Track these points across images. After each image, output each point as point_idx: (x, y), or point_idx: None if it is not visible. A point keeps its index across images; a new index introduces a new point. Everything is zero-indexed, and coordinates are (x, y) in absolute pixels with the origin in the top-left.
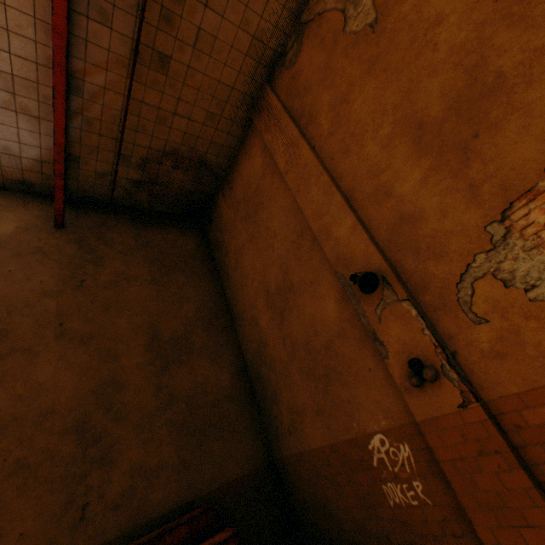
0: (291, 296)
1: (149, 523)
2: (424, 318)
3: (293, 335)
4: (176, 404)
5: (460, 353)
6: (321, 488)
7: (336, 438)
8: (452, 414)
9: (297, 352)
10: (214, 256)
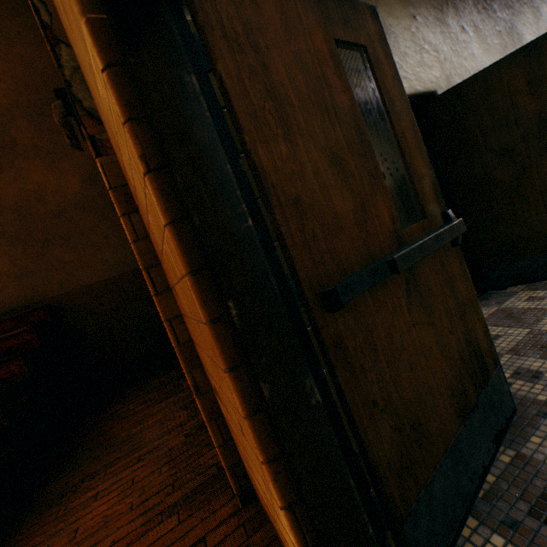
0: None
1: None
2: None
3: None
4: (2, 215)
5: (74, 49)
6: None
7: None
8: None
9: None
10: None
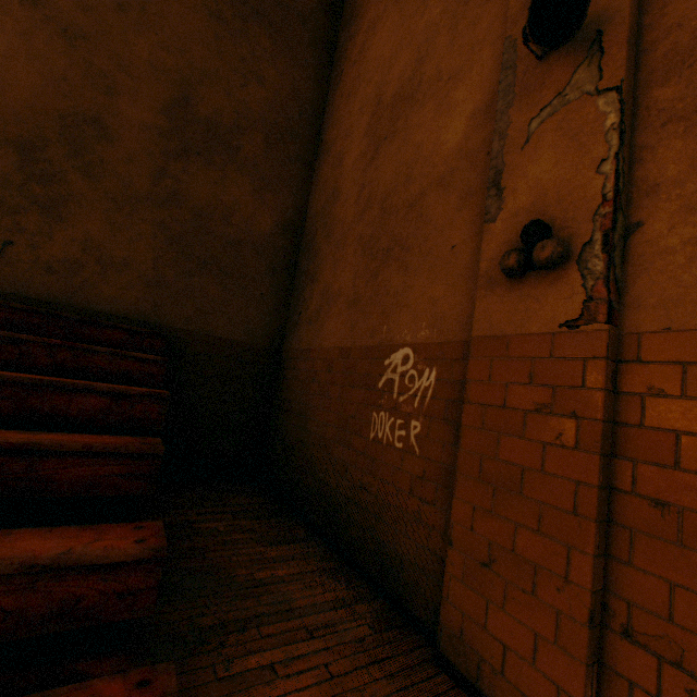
0: (406, 110)
1: (88, 312)
2: (625, 139)
3: (377, 182)
4: (179, 209)
5: (647, 230)
6: (310, 394)
7: (354, 341)
8: (540, 336)
9: (368, 212)
10: (336, 43)
